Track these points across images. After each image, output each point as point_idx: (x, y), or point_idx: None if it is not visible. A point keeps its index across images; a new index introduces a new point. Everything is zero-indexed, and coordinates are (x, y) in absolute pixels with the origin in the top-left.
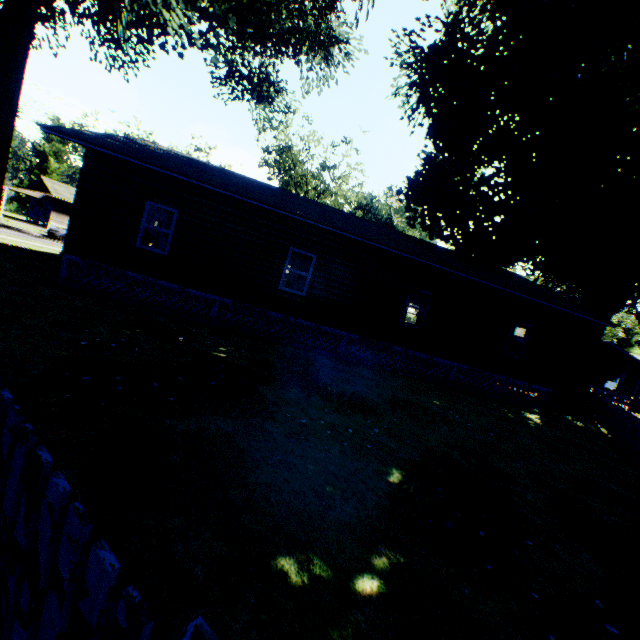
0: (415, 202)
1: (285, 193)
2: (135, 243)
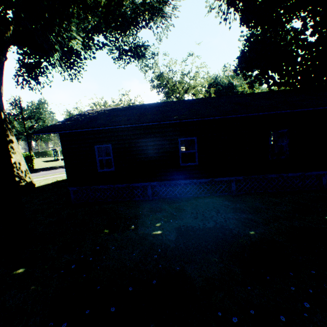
0: (248, 71)
1: (165, 104)
2: (97, 170)
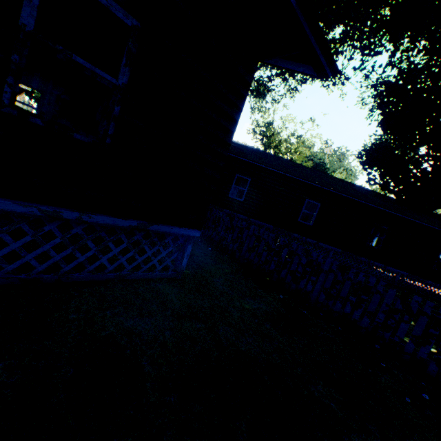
0: (372, 169)
1: (293, 164)
2: (228, 195)
